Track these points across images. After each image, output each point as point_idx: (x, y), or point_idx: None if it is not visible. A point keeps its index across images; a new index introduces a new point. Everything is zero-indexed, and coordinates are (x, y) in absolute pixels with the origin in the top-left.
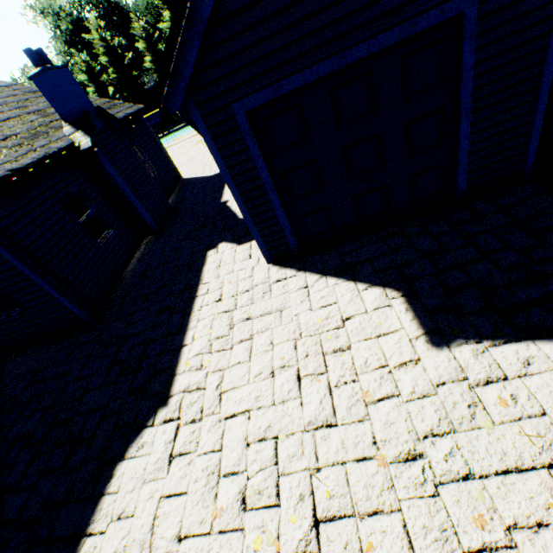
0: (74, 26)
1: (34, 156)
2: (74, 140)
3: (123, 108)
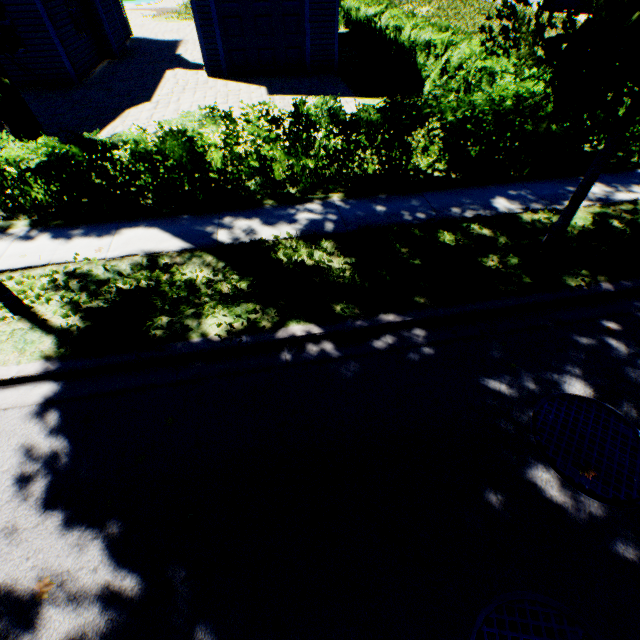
0: None
1: None
2: None
3: None
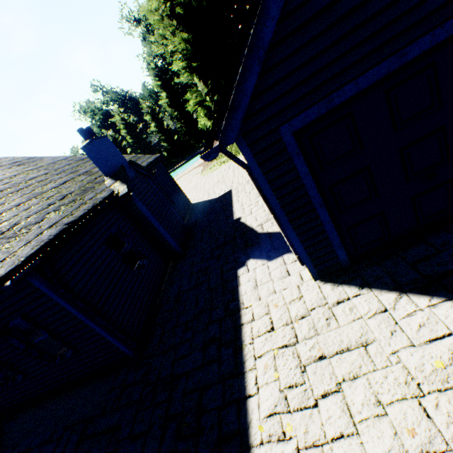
0: (104, 116)
1: (84, 208)
2: (114, 189)
3: (145, 159)
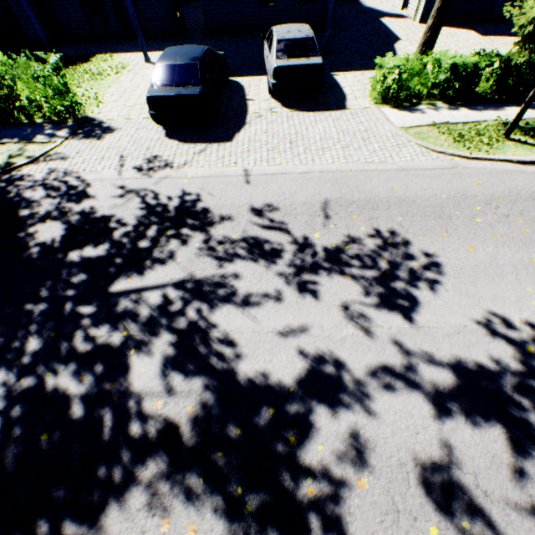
0: None
1: None
2: None
3: None
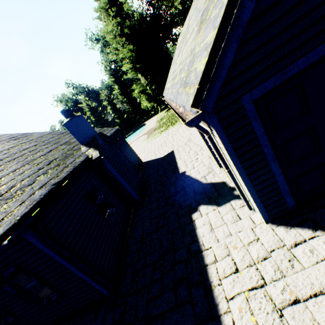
0: (74, 103)
1: (67, 170)
2: (88, 154)
3: (108, 131)
